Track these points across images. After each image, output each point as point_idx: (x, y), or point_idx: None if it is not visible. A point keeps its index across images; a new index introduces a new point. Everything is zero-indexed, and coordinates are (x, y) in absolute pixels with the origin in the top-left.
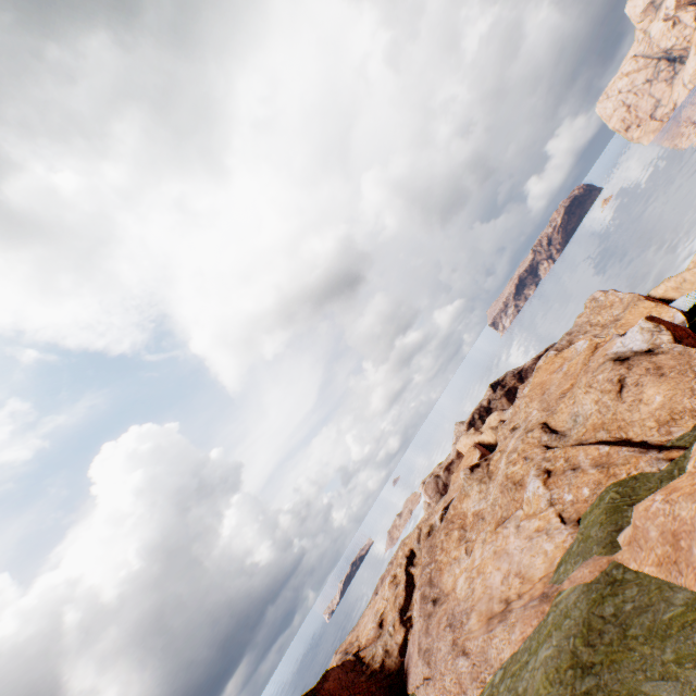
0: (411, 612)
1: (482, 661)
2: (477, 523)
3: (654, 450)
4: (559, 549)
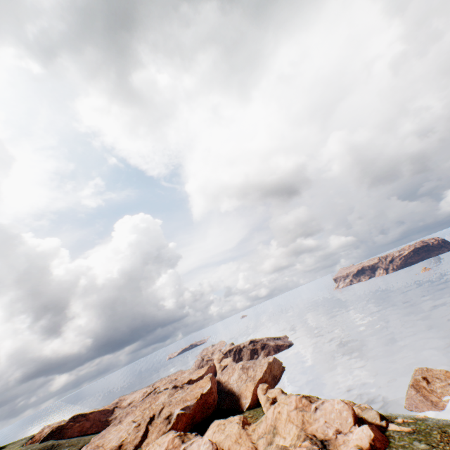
0: None
1: None
2: None
3: (134, 447)
4: (112, 446)
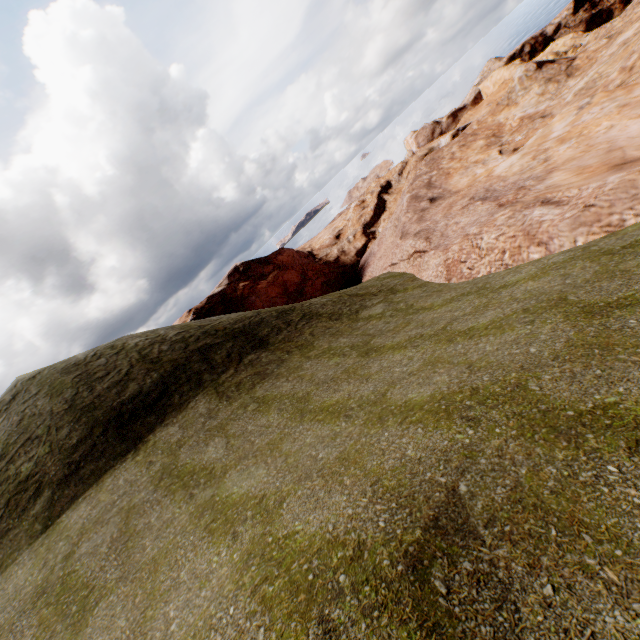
0: (376, 229)
1: (620, 201)
2: (531, 124)
3: None
4: None
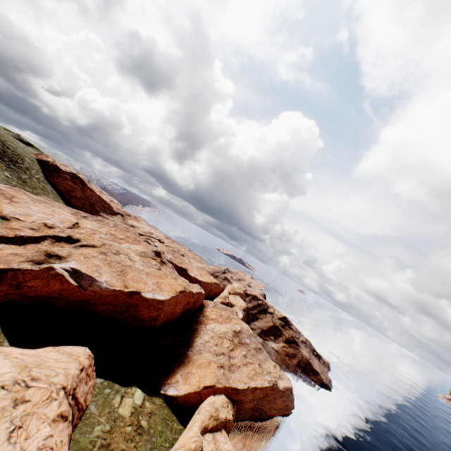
0: None
1: None
2: (111, 239)
3: None
4: (1, 208)
